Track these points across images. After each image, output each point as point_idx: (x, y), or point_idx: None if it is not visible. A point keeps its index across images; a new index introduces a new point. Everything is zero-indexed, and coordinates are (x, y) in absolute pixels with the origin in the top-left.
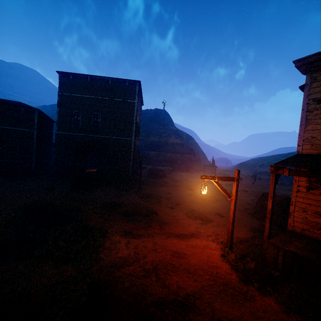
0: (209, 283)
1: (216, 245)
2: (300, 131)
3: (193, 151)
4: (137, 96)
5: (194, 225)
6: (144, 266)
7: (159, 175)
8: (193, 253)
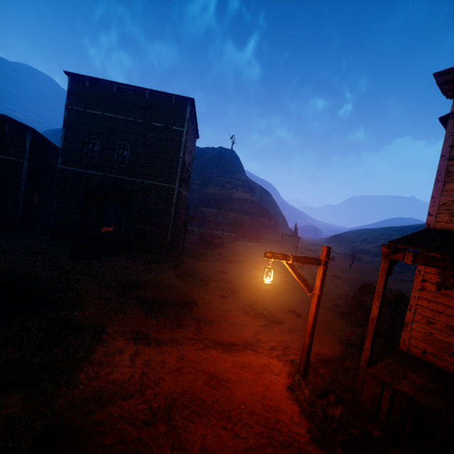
0: (260, 443)
1: (282, 366)
2: (435, 190)
3: (268, 212)
4: (187, 122)
5: (252, 329)
6: (151, 401)
7: (214, 244)
8: (241, 379)
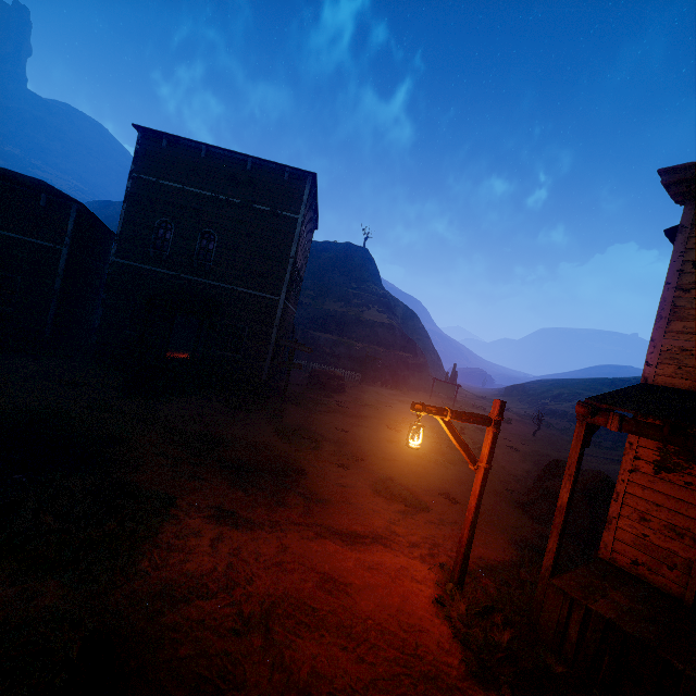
0: (394, 672)
1: (427, 571)
2: (656, 331)
3: (414, 345)
4: (304, 206)
5: (385, 515)
6: (242, 604)
7: (330, 388)
8: (369, 585)
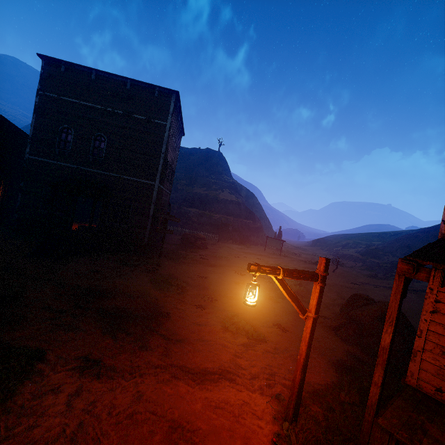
0: None
1: (266, 404)
2: None
3: (253, 214)
4: (170, 115)
5: (231, 349)
6: None
7: (196, 246)
8: (214, 429)
